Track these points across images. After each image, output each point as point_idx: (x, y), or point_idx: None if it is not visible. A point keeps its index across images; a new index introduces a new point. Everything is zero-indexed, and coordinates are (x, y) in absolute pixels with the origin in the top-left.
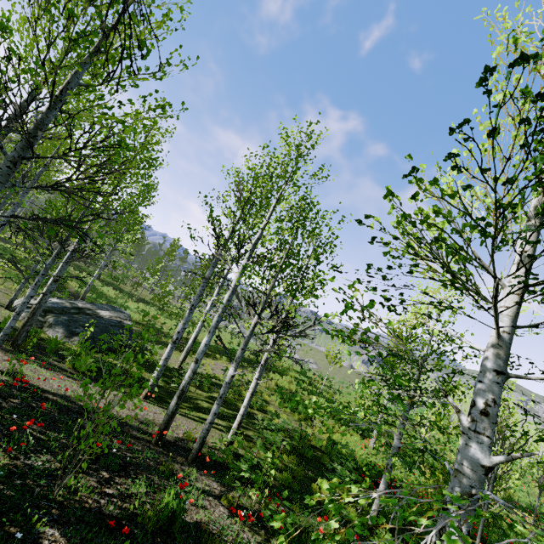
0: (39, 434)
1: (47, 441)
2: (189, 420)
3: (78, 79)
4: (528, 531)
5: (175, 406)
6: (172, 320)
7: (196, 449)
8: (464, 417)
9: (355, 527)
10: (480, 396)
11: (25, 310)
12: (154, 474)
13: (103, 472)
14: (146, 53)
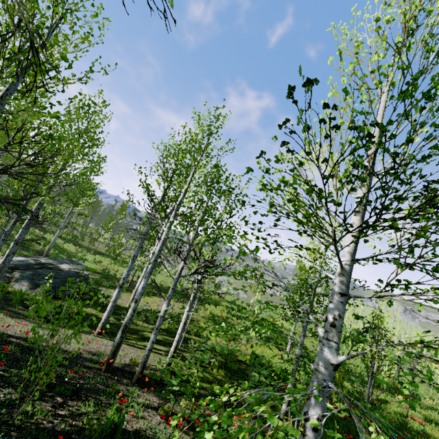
0: (2, 372)
1: (9, 377)
2: (135, 349)
3: (16, 86)
4: (406, 410)
5: (120, 339)
6: (124, 268)
7: (139, 371)
8: (320, 329)
9: (223, 418)
10: (330, 313)
11: None
12: (102, 395)
13: (57, 398)
14: (68, 66)
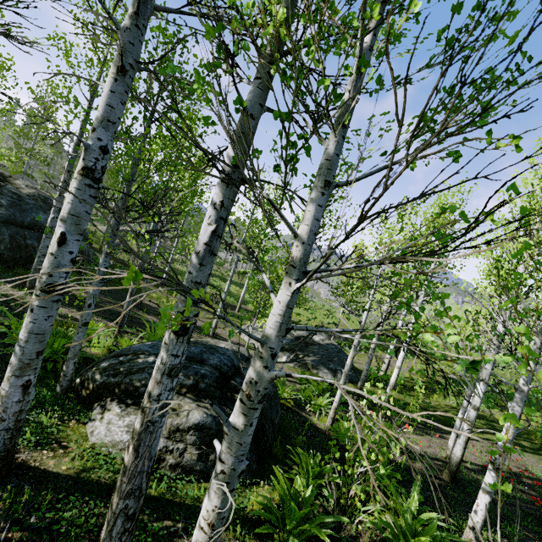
0: None
1: None
2: None
3: None
4: None
5: None
6: None
7: None
8: None
9: None
10: None
11: (286, 355)
12: None
13: None
14: None
